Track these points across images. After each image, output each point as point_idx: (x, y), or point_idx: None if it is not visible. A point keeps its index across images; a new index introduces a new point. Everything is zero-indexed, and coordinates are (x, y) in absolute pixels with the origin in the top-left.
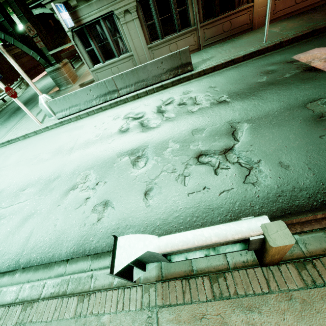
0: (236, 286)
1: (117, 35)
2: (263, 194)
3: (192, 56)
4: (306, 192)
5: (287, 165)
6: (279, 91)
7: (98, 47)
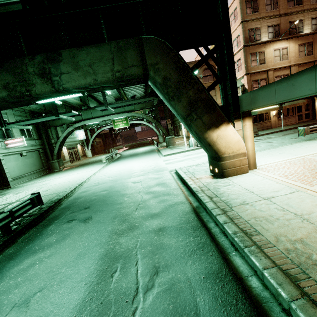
0: None
1: None
2: None
3: None
4: None
5: None
6: None
7: None
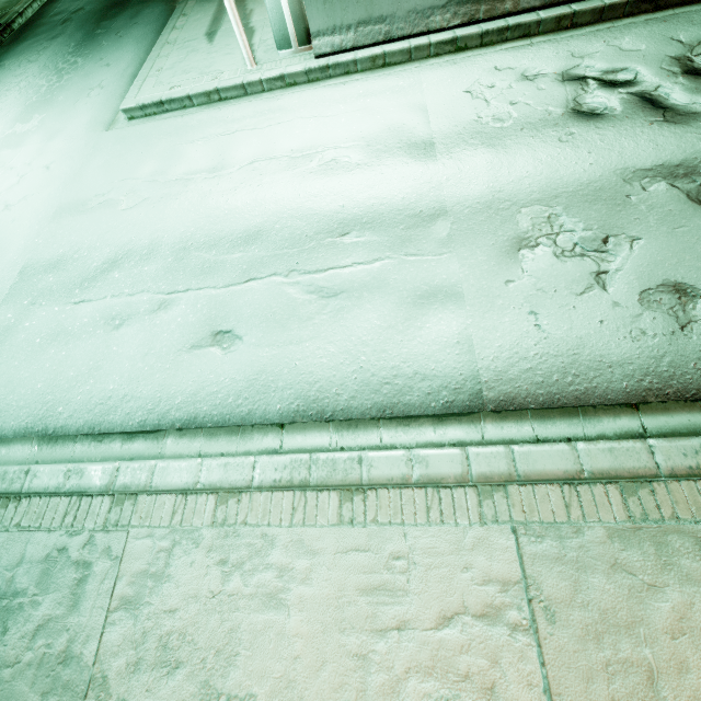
0: None
1: None
2: None
3: None
4: None
5: None
6: None
7: None
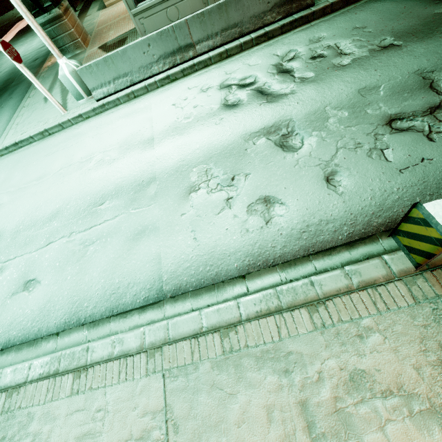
0: None
1: None
2: None
3: None
4: None
5: None
6: None
7: None
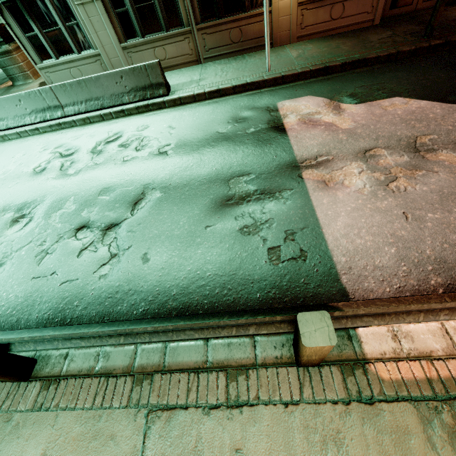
0: None
1: (73, 21)
2: (98, 292)
3: (186, 71)
4: (136, 297)
5: (149, 258)
6: (224, 153)
7: (45, 33)
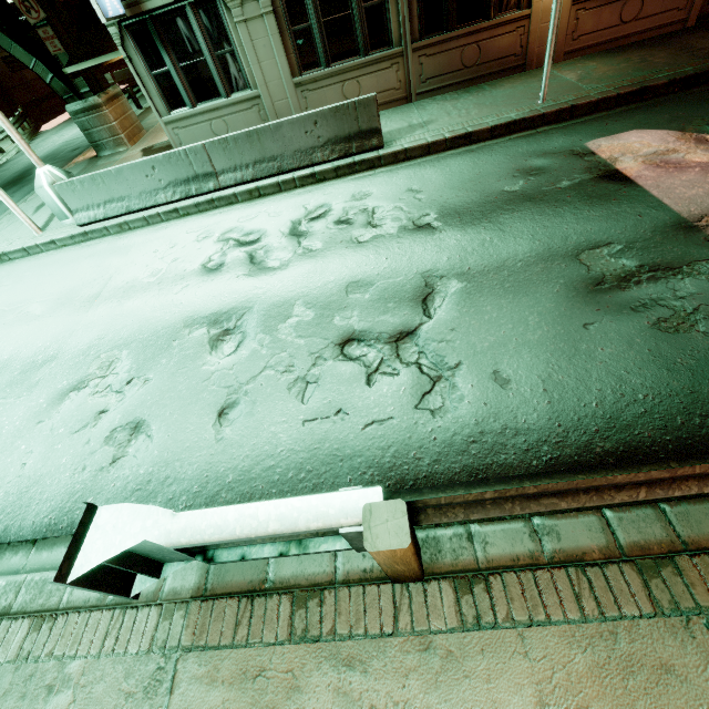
0: (338, 617)
1: (226, 48)
2: (444, 435)
3: (392, 113)
4: (525, 439)
5: (507, 379)
6: (538, 218)
7: (181, 69)
